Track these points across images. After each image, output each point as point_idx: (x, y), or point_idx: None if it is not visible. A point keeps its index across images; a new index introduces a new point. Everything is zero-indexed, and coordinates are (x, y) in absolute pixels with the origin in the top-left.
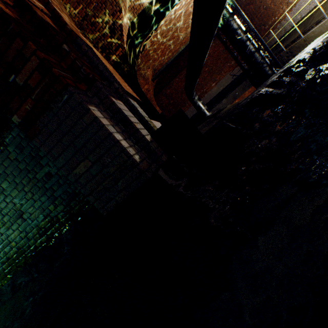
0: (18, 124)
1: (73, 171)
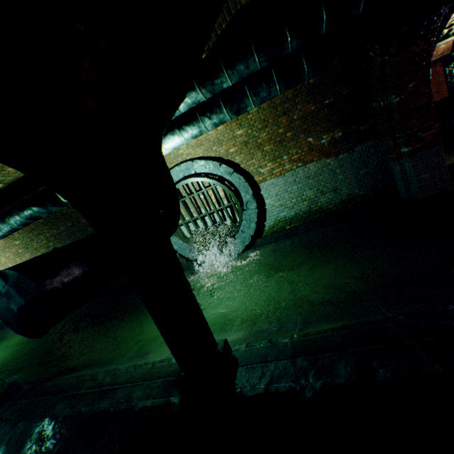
0: (408, 151)
1: (419, 176)
